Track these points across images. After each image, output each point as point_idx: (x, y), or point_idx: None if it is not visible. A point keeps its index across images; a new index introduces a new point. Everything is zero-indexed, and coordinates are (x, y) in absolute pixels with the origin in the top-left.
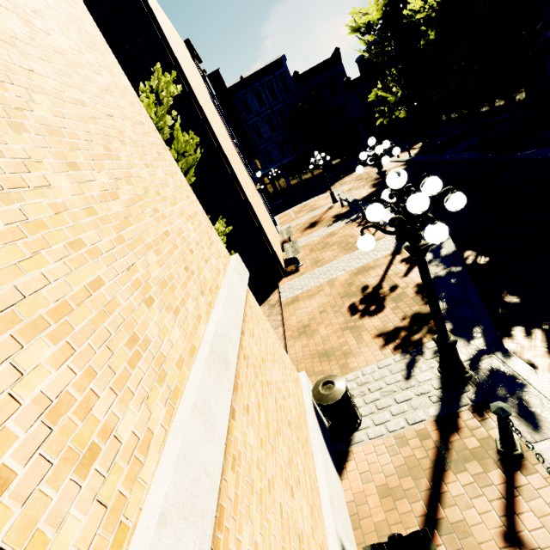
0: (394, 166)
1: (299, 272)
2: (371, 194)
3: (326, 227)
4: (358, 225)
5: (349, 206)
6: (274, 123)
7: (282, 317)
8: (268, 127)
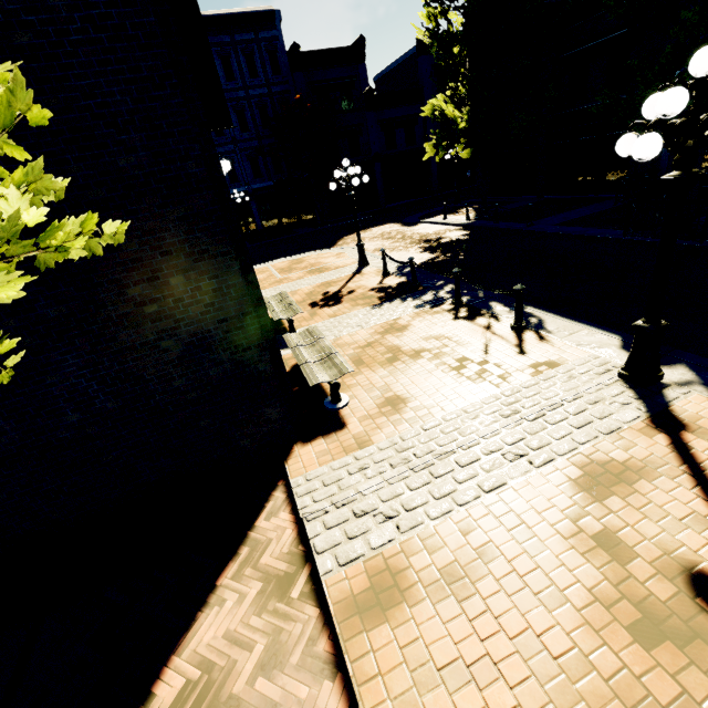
0: (445, 229)
1: (348, 432)
2: (433, 262)
3: (369, 308)
4: (455, 317)
5: (413, 274)
6: (248, 116)
7: (345, 703)
8: (236, 120)
